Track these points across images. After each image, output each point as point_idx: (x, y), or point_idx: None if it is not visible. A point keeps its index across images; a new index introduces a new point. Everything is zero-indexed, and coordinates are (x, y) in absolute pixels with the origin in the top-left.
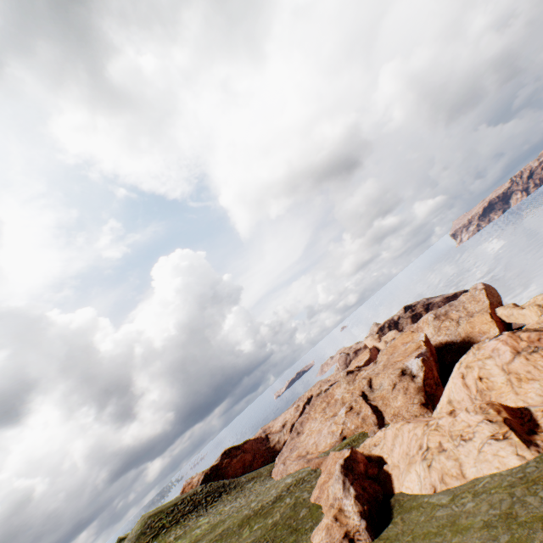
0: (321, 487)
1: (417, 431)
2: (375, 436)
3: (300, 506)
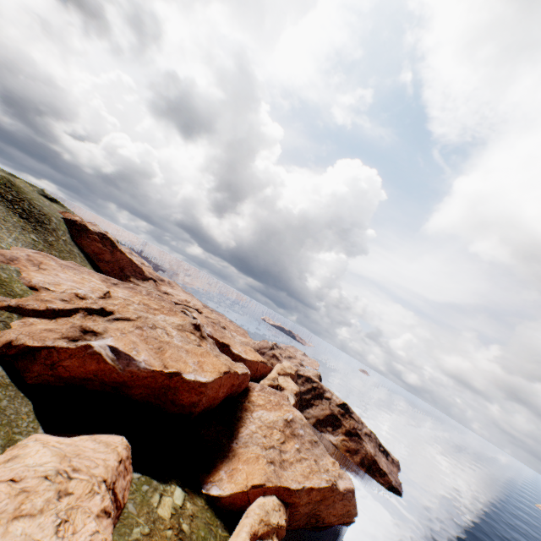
0: None
1: None
2: None
3: None
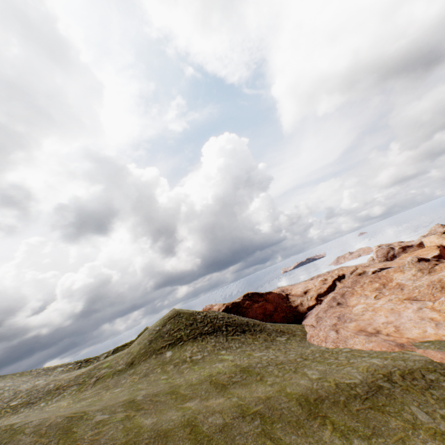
0: None
1: None
2: None
3: None
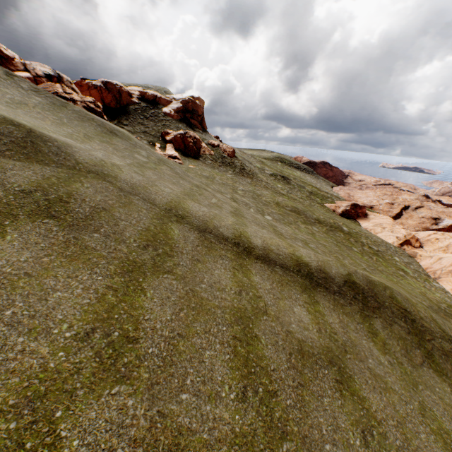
0: (341, 202)
1: (388, 222)
2: (378, 214)
3: (330, 199)
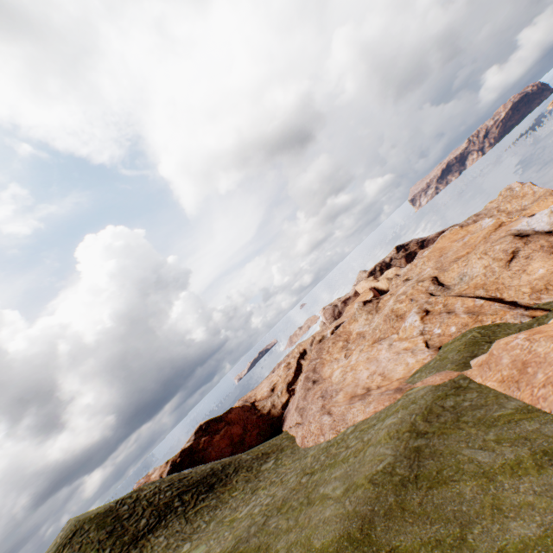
0: None
1: None
2: None
3: None
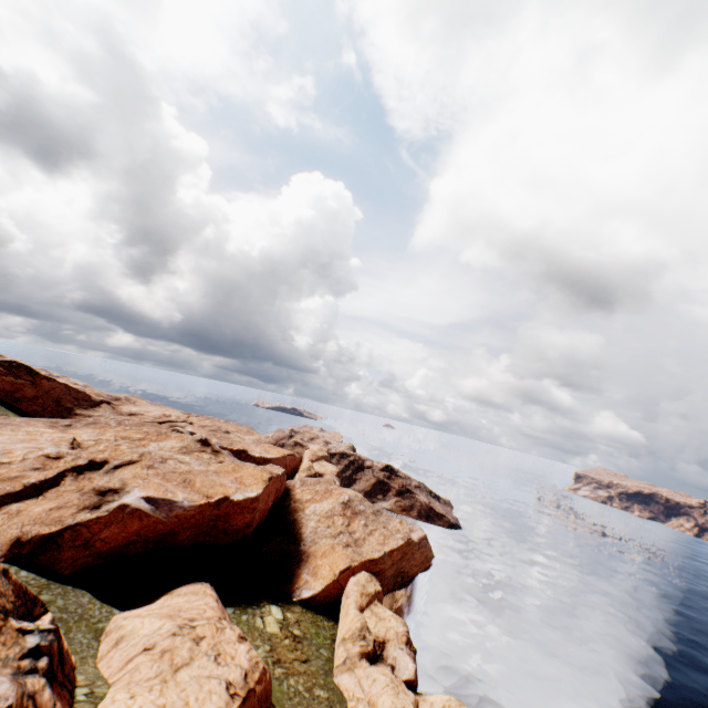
0: None
1: None
2: None
3: None
